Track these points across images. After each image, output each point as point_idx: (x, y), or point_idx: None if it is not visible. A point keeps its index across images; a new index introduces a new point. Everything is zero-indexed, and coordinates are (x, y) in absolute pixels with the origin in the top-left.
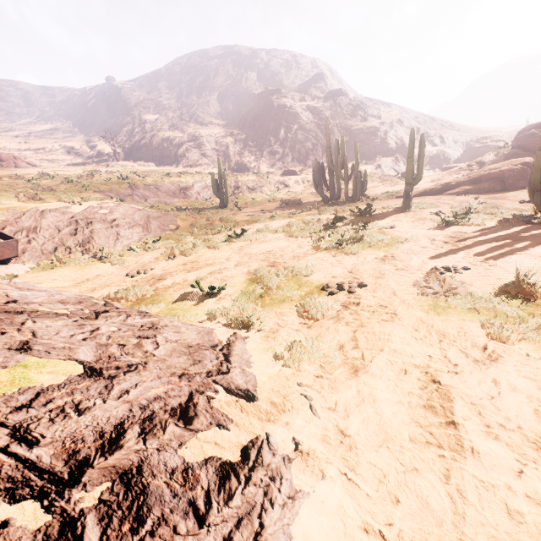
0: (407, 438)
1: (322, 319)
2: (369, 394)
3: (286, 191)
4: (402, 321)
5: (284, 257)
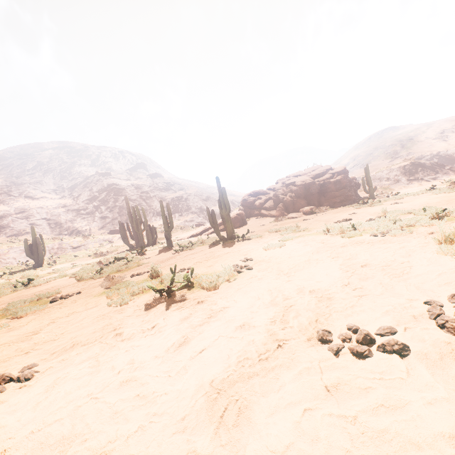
0: (1, 344)
1: (26, 316)
2: (3, 336)
3: (109, 246)
4: (75, 303)
5: (49, 291)
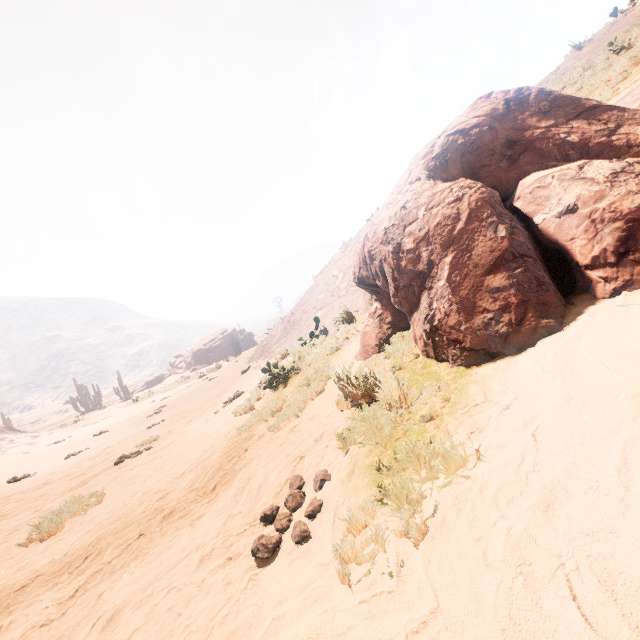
0: None
1: None
2: None
3: (66, 415)
4: None
5: None
